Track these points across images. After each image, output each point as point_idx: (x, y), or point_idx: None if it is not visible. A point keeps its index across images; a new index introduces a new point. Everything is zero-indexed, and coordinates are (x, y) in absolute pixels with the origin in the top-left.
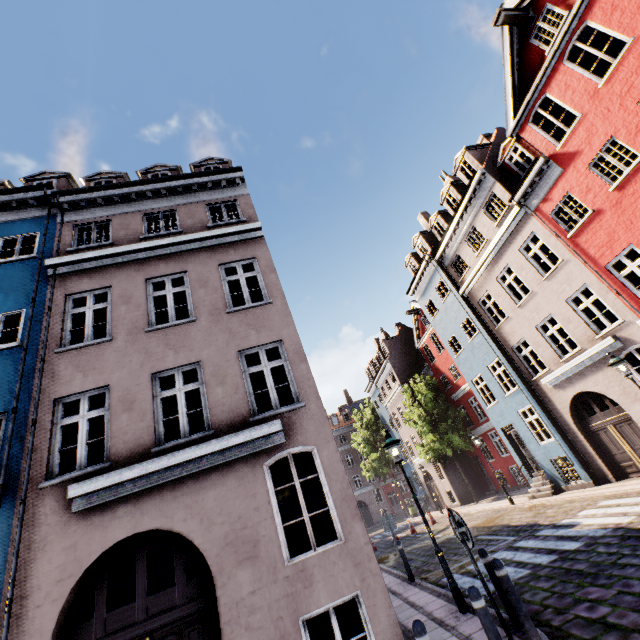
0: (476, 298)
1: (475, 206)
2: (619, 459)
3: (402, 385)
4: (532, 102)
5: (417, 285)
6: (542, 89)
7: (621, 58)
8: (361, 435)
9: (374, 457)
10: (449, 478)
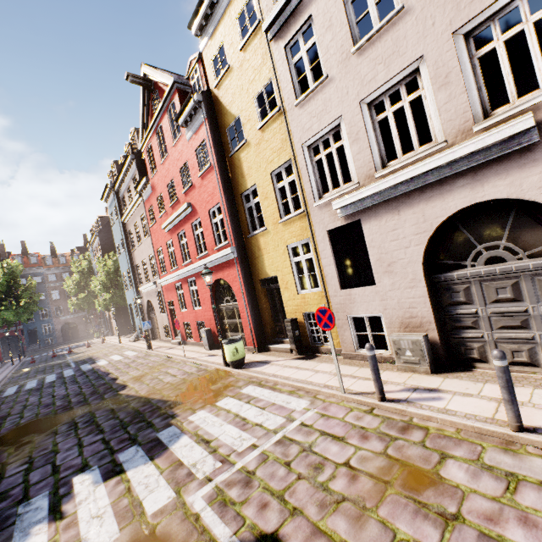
0: (128, 229)
1: (130, 174)
2: (156, 331)
3: (98, 257)
4: (148, 141)
5: (107, 198)
6: (151, 138)
7: (166, 158)
8: (75, 279)
9: (84, 296)
10: (117, 320)
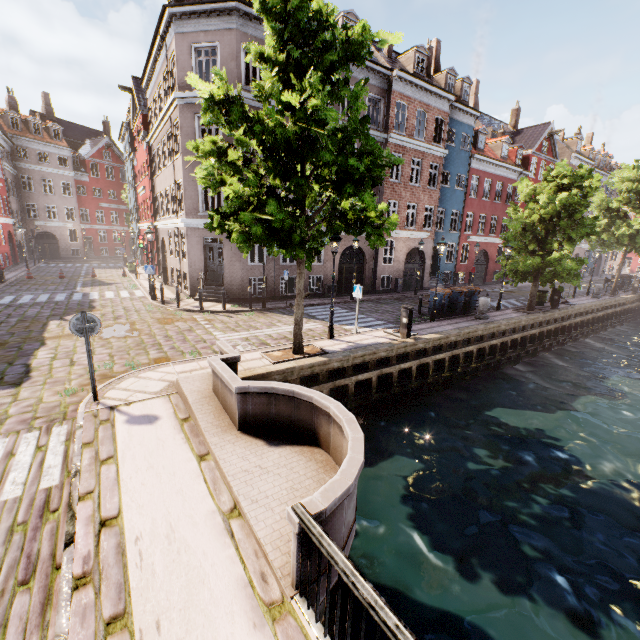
0: None
1: None
2: None
3: None
4: None
5: None
6: None
7: None
8: None
9: None
10: None
